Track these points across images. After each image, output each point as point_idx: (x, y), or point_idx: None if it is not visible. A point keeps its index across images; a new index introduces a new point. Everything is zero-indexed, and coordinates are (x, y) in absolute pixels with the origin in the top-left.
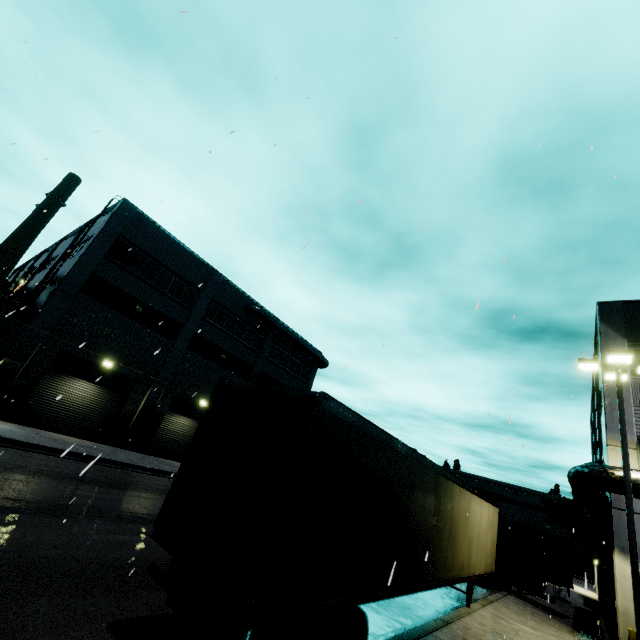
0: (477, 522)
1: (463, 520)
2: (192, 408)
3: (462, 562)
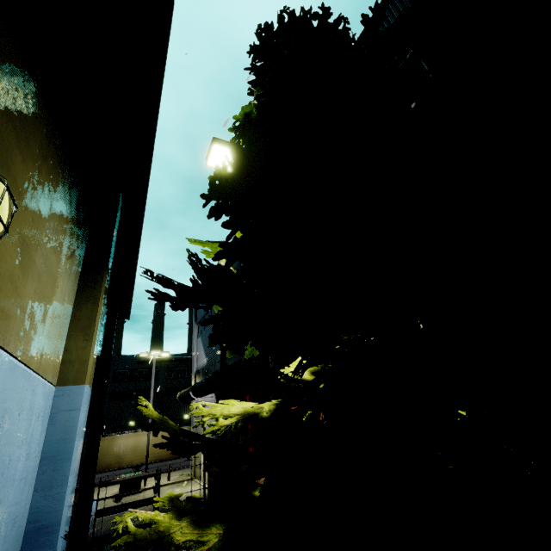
0: (131, 444)
1: (104, 449)
2: (128, 428)
3: (108, 464)
